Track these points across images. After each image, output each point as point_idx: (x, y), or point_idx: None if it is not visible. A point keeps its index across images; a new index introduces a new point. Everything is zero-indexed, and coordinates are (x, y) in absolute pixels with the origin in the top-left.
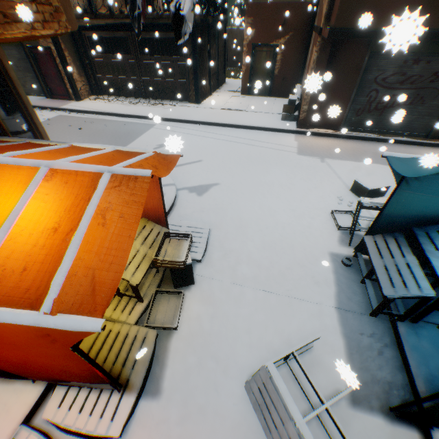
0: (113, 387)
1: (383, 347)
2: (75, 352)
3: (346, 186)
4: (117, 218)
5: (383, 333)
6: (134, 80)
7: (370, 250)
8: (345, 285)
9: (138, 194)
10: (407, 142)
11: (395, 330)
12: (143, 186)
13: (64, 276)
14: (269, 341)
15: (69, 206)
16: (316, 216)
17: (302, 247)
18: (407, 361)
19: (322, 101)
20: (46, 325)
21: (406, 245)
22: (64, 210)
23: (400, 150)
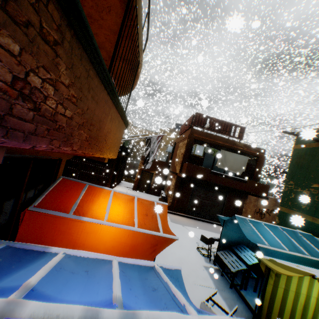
0: None
1: (240, 302)
2: None
3: (198, 238)
4: (162, 215)
5: (237, 297)
6: (74, 170)
7: (221, 256)
8: (215, 278)
9: (165, 209)
10: (213, 223)
11: (241, 295)
12: (166, 207)
13: (161, 225)
14: (195, 303)
15: (146, 209)
16: (191, 249)
17: (191, 262)
18: (250, 305)
19: (177, 199)
20: (165, 235)
21: (232, 253)
22: (146, 210)
23: (212, 226)
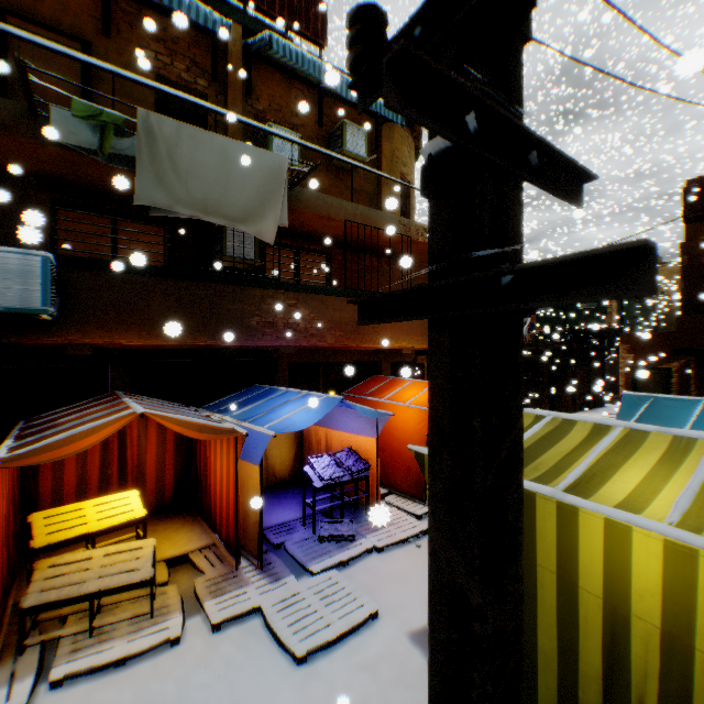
0: (421, 502)
1: None
2: (426, 439)
3: None
4: None
5: None
6: None
7: None
8: None
9: None
10: None
11: None
12: None
13: None
14: None
15: None
16: None
17: None
18: None
19: None
20: None
21: None
22: None
23: None
